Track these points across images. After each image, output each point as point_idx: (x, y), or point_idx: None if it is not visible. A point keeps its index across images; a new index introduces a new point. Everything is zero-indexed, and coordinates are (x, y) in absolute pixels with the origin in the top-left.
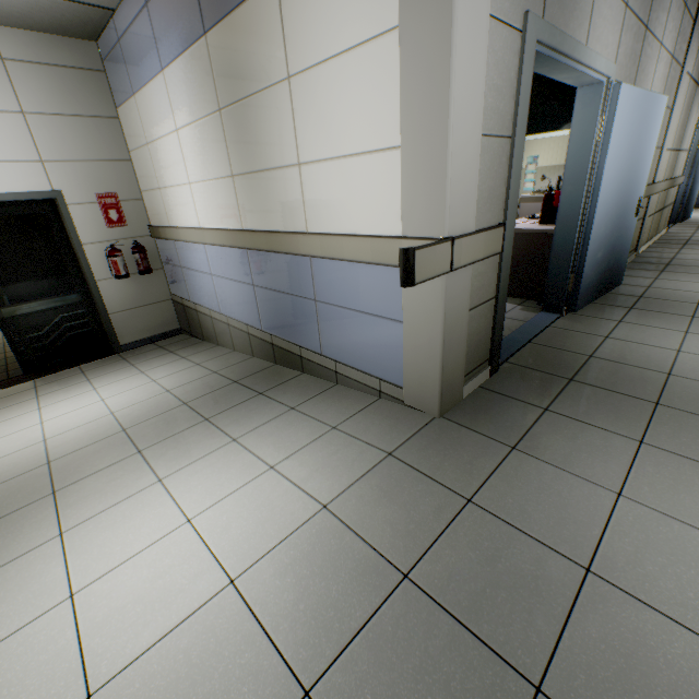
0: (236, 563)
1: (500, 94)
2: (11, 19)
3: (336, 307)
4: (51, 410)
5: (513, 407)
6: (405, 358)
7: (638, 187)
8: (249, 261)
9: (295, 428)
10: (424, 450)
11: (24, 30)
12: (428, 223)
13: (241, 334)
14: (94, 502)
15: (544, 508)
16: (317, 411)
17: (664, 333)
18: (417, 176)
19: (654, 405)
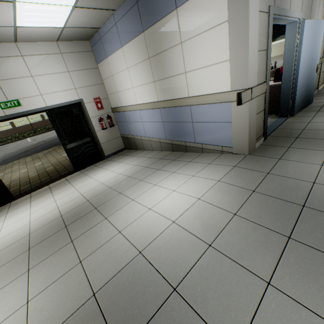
0: (197, 195)
1: (262, 36)
2: (64, 38)
3: (202, 123)
4: (96, 176)
5: (276, 148)
6: (233, 135)
7: (316, 60)
8: (161, 113)
9: (194, 166)
10: (246, 164)
11: (67, 41)
12: (241, 84)
13: (156, 143)
14: (137, 192)
15: (295, 171)
16: (199, 161)
17: None
18: (236, 69)
19: None
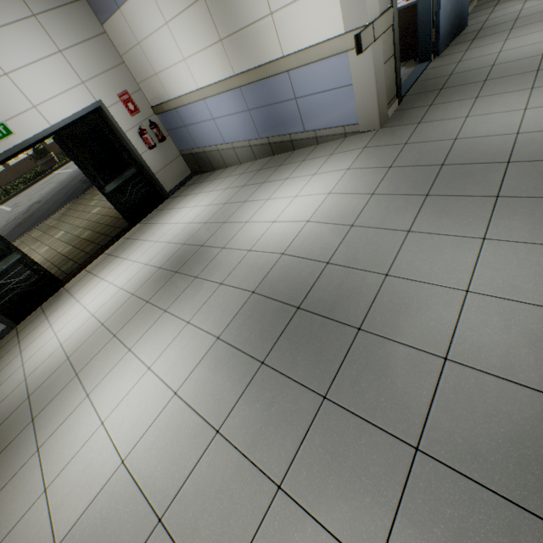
0: (326, 191)
1: None
2: None
3: (310, 96)
4: (173, 220)
5: (414, 111)
6: (357, 105)
7: None
8: (243, 95)
9: (312, 164)
10: (379, 140)
11: None
12: (358, 19)
13: (245, 150)
14: (248, 214)
15: (436, 133)
16: (317, 155)
17: (492, 46)
18: None
19: (484, 82)
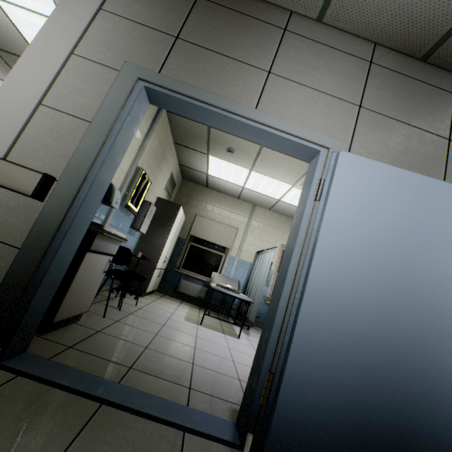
0: None
1: (84, 94)
2: None
3: None
4: None
5: None
6: None
7: None
8: None
9: None
10: None
11: None
12: None
13: None
14: None
15: None
16: None
17: None
18: None
19: None
